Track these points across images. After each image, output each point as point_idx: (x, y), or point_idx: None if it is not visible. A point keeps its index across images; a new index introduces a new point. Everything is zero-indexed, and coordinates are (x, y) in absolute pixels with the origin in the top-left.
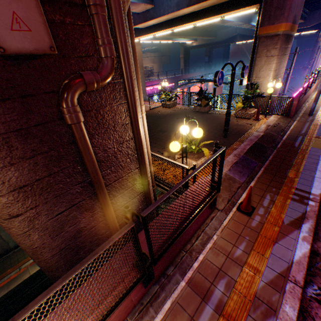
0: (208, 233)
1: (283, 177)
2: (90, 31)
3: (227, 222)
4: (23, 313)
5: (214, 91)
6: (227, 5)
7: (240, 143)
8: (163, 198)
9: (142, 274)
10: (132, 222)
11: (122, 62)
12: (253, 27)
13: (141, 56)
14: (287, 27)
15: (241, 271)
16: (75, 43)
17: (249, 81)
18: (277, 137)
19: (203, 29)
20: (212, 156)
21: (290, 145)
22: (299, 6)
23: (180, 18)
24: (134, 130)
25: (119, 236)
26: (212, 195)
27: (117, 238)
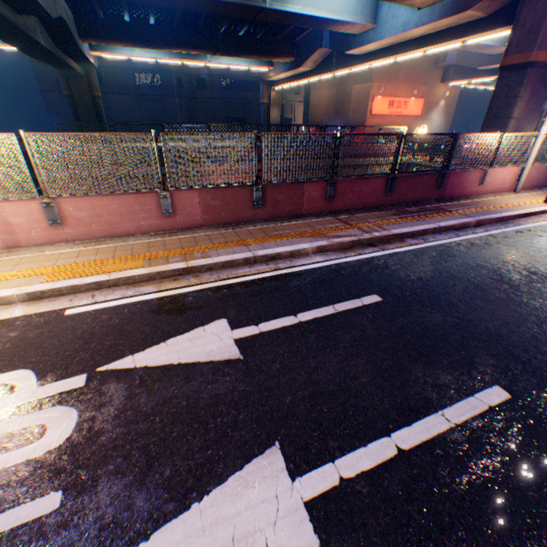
0: None
1: None
2: None
3: None
4: None
5: None
6: None
7: None
8: None
9: None
10: None
11: None
12: None
13: (454, 101)
14: None
15: None
16: None
17: None
18: None
19: None
20: None
21: None
22: None
23: None
24: None
25: None
26: None
27: None
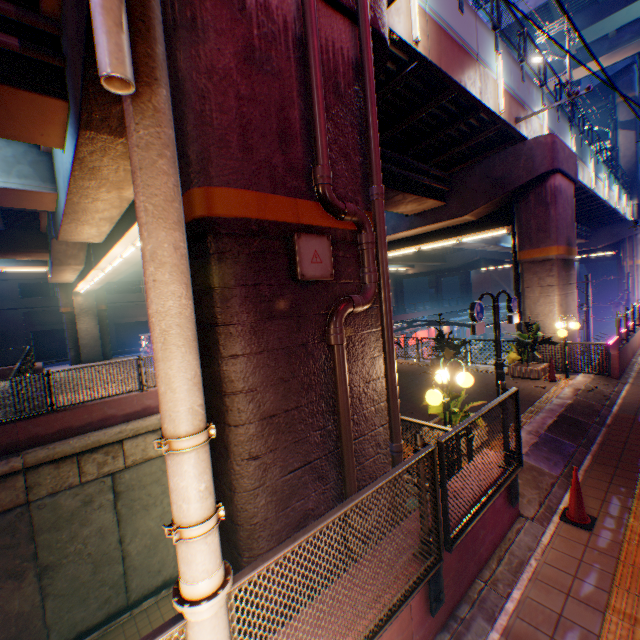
0: (517, 554)
1: (634, 470)
2: (354, 261)
3: (549, 538)
4: (358, 495)
5: (472, 328)
6: (464, 227)
7: (533, 415)
8: (457, 428)
9: (435, 560)
10: (431, 445)
11: (381, 288)
12: (503, 248)
13: None
14: (559, 250)
15: (603, 619)
16: (342, 271)
17: (519, 319)
18: (599, 407)
19: (423, 252)
20: (502, 395)
21: (630, 421)
22: (568, 226)
23: (396, 241)
24: (387, 362)
25: (423, 454)
26: (511, 469)
27: (422, 454)
